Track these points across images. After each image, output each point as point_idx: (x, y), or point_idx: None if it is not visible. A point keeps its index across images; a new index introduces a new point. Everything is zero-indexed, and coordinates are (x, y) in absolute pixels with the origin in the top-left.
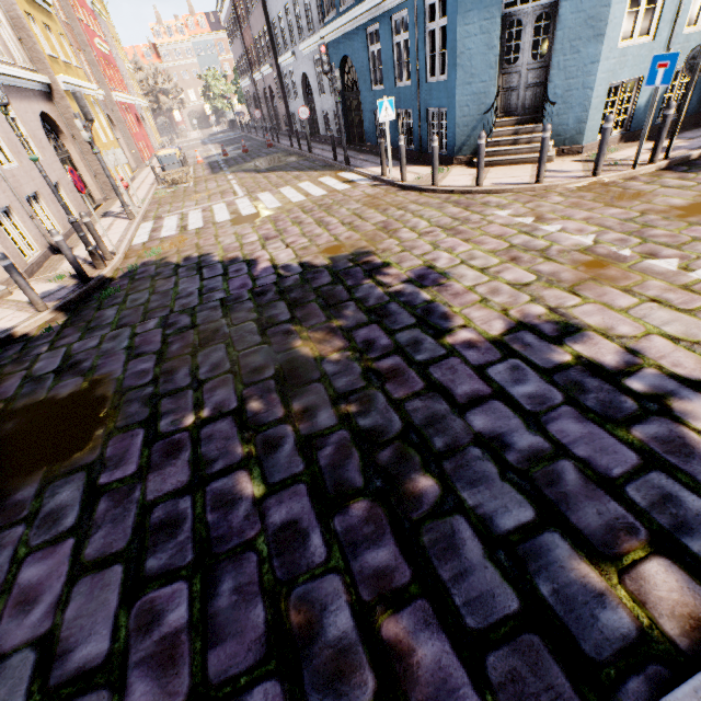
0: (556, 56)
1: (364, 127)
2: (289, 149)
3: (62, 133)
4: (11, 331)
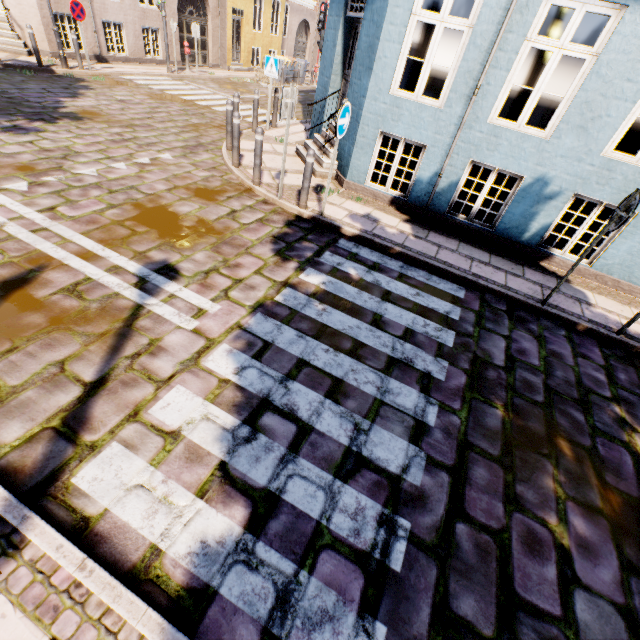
0: (353, 76)
1: None
2: None
3: (209, 6)
4: None
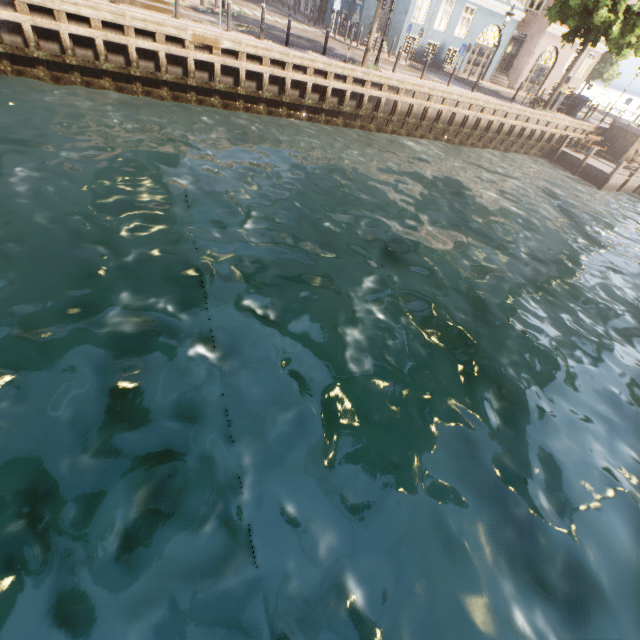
0: (394, 14)
1: (326, 14)
2: (281, 9)
3: None
4: (212, 8)
